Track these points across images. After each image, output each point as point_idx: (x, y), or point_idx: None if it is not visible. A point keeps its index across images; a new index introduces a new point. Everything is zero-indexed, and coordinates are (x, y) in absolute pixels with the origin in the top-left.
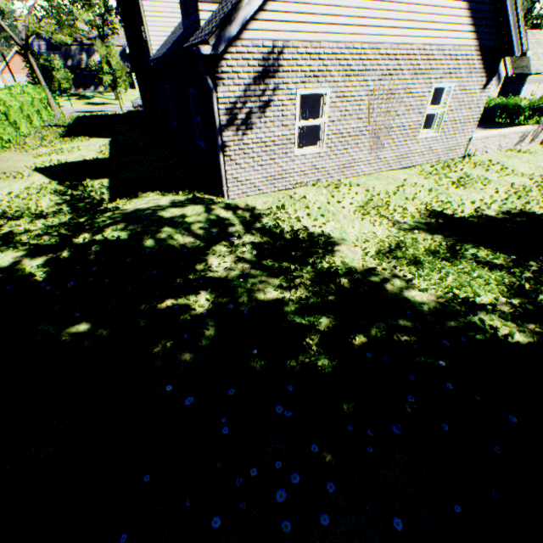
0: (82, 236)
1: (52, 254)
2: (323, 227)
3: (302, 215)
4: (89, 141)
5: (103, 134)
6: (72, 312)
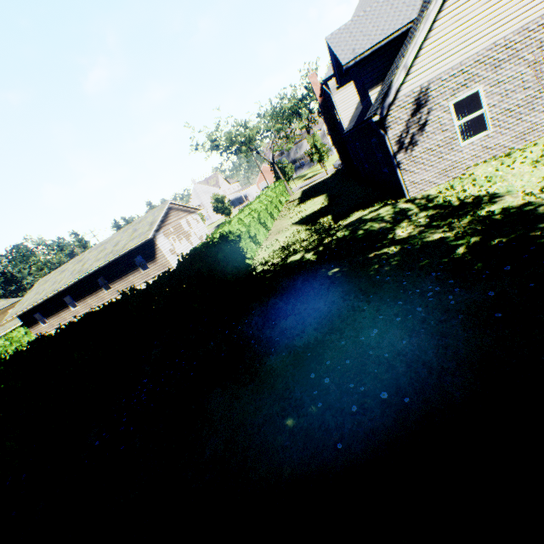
0: (326, 240)
1: (315, 250)
2: (489, 190)
3: (468, 187)
4: (313, 201)
5: (320, 194)
6: (330, 266)
